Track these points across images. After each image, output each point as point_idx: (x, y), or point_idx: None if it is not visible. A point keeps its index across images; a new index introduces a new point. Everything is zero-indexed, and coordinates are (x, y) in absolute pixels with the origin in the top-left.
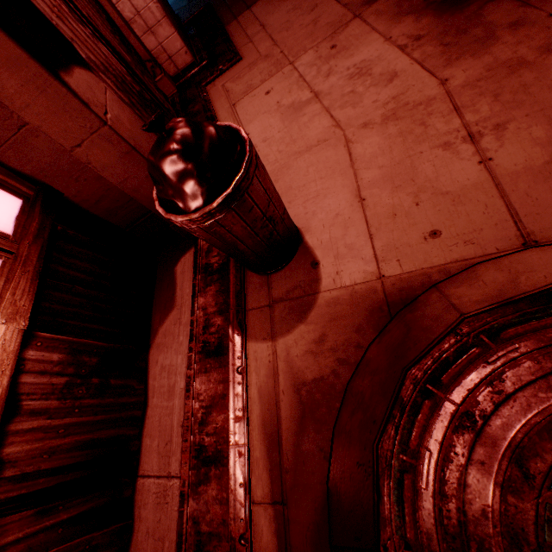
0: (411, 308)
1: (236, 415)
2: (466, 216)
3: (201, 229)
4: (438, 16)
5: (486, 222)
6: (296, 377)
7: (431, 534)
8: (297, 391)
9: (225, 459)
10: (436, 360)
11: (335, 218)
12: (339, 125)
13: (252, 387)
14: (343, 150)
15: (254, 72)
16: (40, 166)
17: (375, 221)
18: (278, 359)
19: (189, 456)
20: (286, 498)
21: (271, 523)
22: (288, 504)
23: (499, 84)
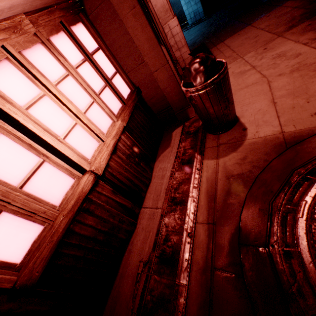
0: (300, 144)
1: (194, 185)
2: None
3: (198, 96)
4: None
5: None
6: (228, 173)
7: (303, 237)
8: (227, 178)
9: (185, 202)
10: (314, 164)
11: (258, 111)
12: (264, 76)
13: (203, 177)
14: (266, 85)
15: None
16: (139, 80)
17: (281, 110)
18: (219, 166)
19: (167, 201)
20: (215, 221)
21: (205, 232)
22: (216, 224)
23: None
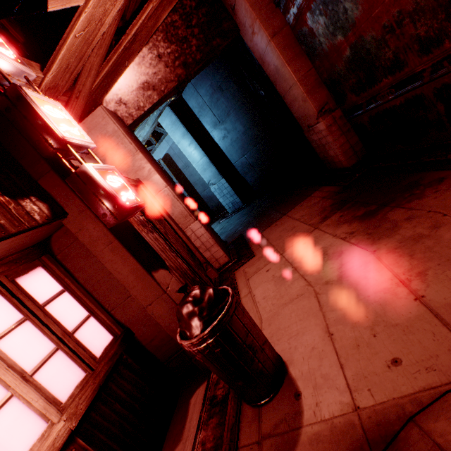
0: (394, 448)
1: None
2: (418, 343)
3: (199, 351)
4: (361, 221)
5: (439, 348)
6: None
7: None
8: None
9: None
10: None
11: (312, 351)
12: (310, 284)
13: None
14: (314, 299)
15: (261, 261)
16: (130, 317)
17: (343, 351)
18: None
19: None
20: None
21: None
22: None
23: (410, 248)
